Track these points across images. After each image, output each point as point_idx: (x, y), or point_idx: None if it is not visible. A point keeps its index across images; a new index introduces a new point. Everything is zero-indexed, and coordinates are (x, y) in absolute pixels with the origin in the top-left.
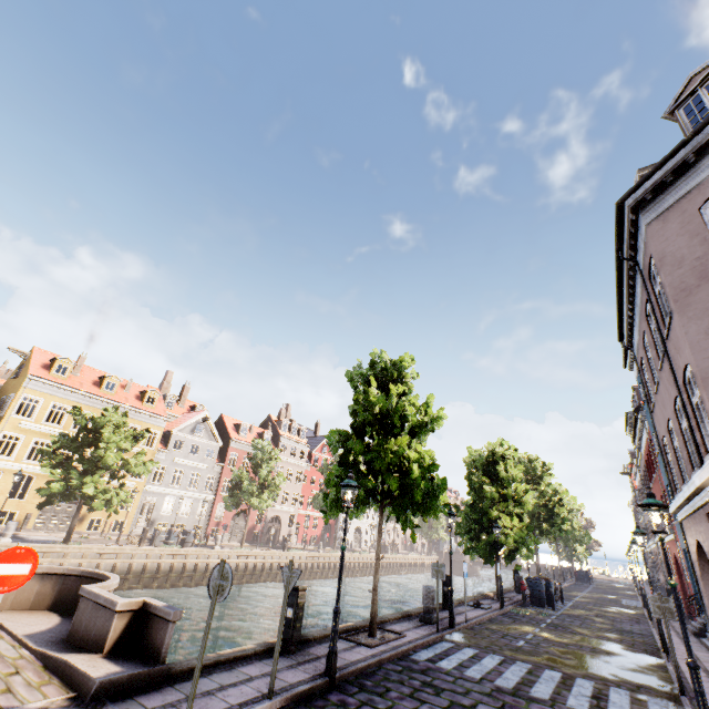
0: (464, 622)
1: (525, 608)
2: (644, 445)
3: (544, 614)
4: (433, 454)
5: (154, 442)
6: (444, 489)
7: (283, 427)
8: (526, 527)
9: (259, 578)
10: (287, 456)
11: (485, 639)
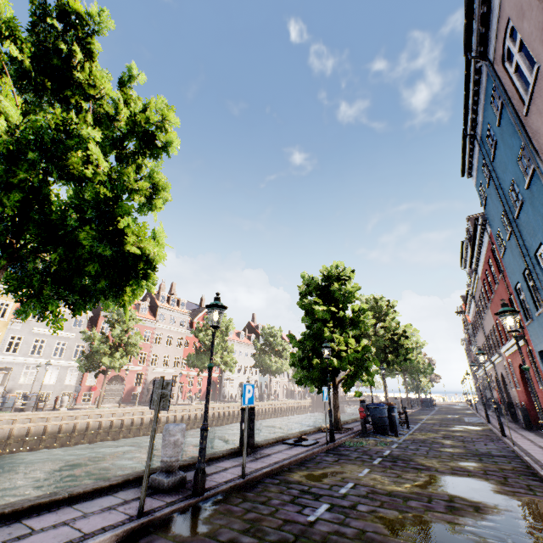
0: (246, 475)
1: (364, 438)
2: (482, 264)
3: (383, 443)
4: (92, 134)
5: (6, 313)
6: (126, 212)
7: (161, 298)
8: (363, 348)
9: (118, 435)
10: (166, 325)
11: (249, 515)
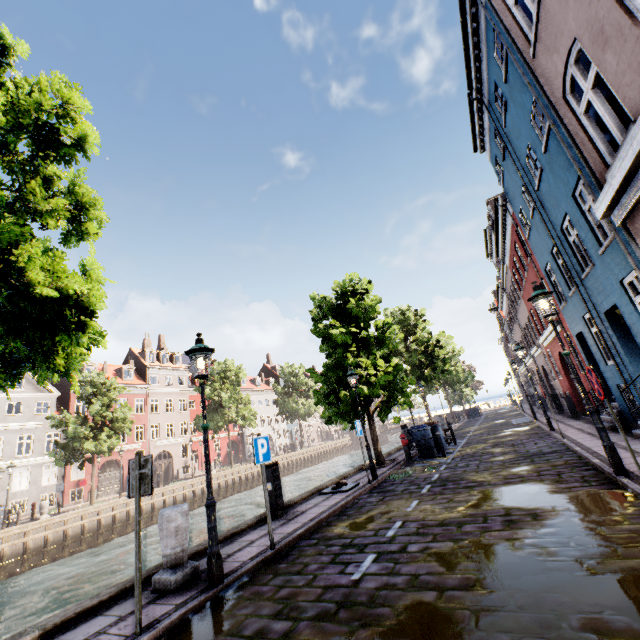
0: (276, 544)
1: (410, 467)
2: (509, 250)
3: (431, 467)
4: None
5: None
6: (20, 238)
7: (148, 357)
8: (394, 367)
9: (126, 530)
10: (161, 387)
11: (281, 592)
